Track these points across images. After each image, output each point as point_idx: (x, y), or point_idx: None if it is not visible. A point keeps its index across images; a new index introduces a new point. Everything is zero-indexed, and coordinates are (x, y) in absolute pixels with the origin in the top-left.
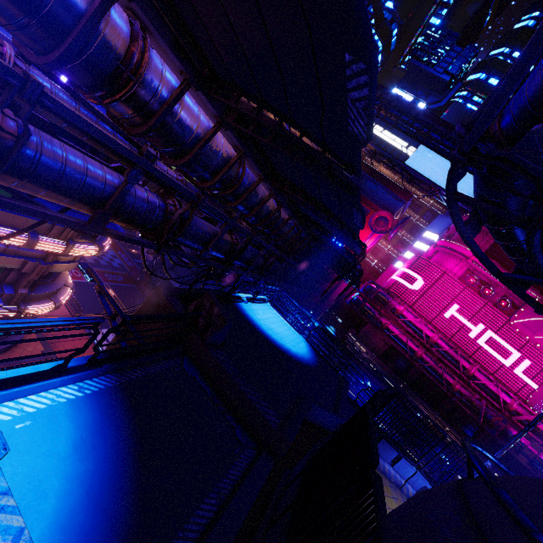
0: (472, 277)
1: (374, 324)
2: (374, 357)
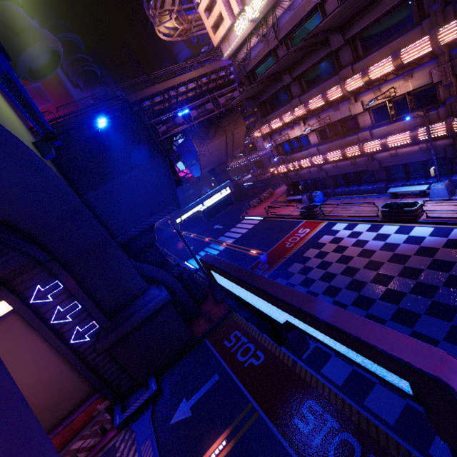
0: None
1: None
2: None
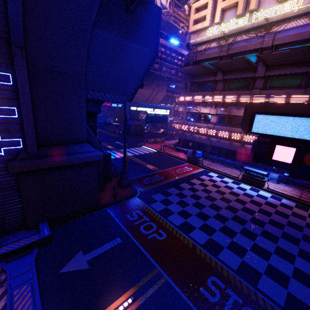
0: None
1: None
2: None
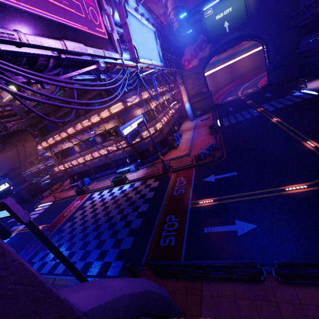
0: None
1: None
2: None
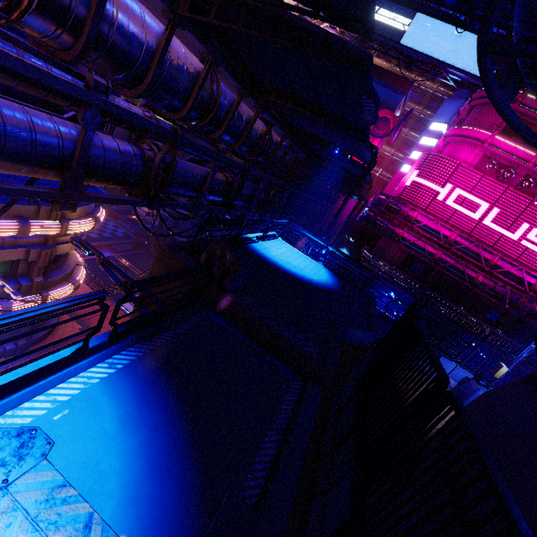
0: (489, 163)
1: (388, 236)
2: (392, 268)
